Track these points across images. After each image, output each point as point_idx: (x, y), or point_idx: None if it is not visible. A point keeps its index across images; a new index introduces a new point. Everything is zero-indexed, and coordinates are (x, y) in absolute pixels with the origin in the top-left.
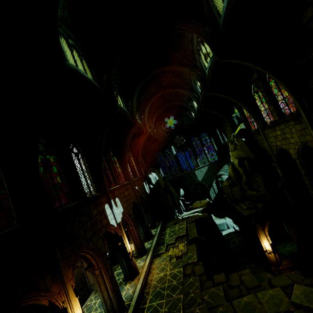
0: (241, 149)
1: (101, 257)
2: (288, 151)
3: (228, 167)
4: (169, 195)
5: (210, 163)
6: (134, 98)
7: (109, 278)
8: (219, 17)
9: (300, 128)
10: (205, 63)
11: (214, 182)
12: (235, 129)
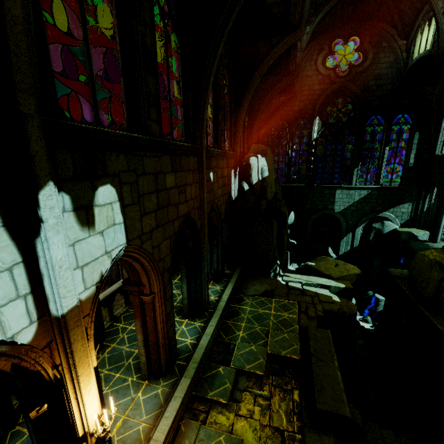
0: None
1: None
2: None
3: (409, 210)
4: (277, 222)
5: (378, 186)
6: None
7: None
8: None
9: None
10: None
11: (362, 226)
12: None
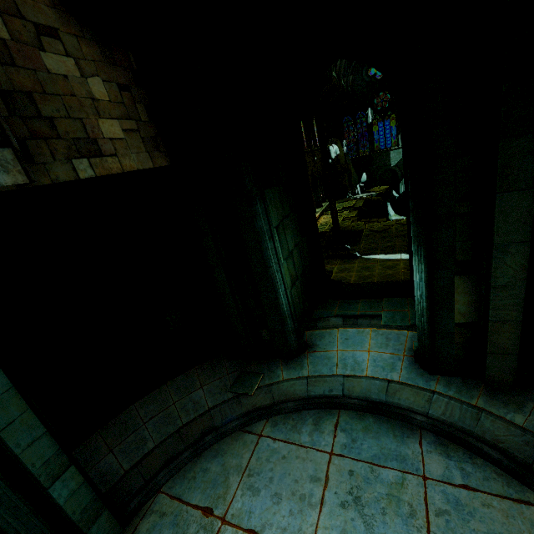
0: None
1: None
2: None
3: None
4: (347, 174)
5: None
6: None
7: None
8: None
9: None
10: None
11: None
12: None
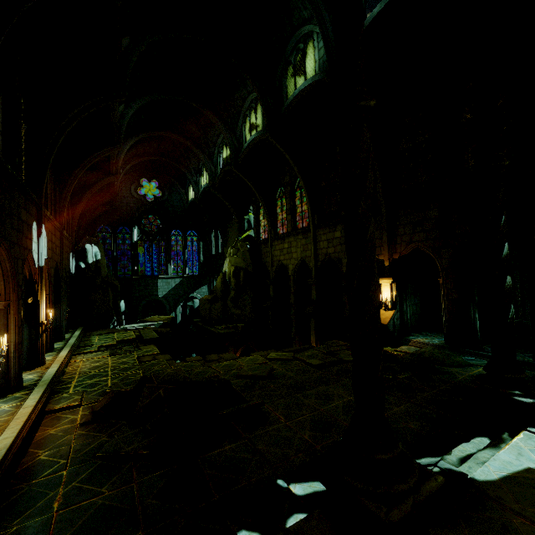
0: (242, 257)
1: (17, 286)
2: (287, 267)
3: (207, 290)
4: (111, 292)
5: (185, 275)
6: (133, 107)
7: (18, 326)
8: (286, 99)
9: (305, 243)
10: (247, 134)
11: (181, 306)
12: (242, 235)
